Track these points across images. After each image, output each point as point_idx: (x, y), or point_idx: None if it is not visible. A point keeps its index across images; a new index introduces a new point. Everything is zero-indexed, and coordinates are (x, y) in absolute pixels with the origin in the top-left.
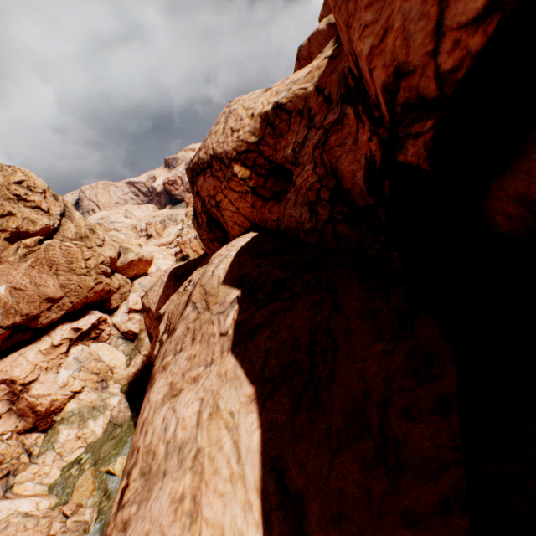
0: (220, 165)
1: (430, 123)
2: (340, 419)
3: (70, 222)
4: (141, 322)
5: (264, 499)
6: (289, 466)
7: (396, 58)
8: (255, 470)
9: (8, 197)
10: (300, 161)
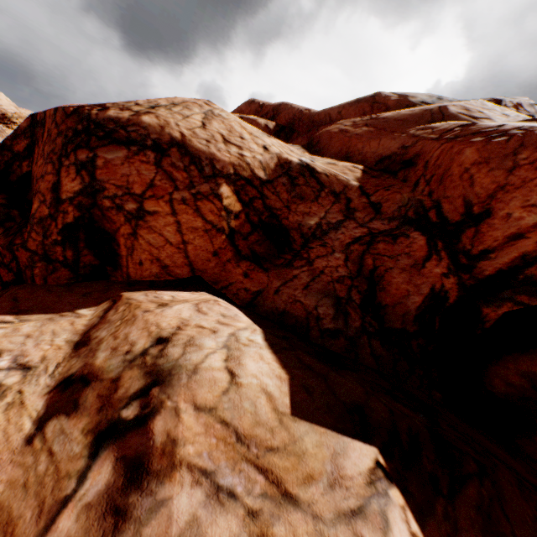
0: (189, 164)
1: None
2: None
3: None
4: None
5: None
6: None
7: None
8: None
9: None
10: (327, 241)
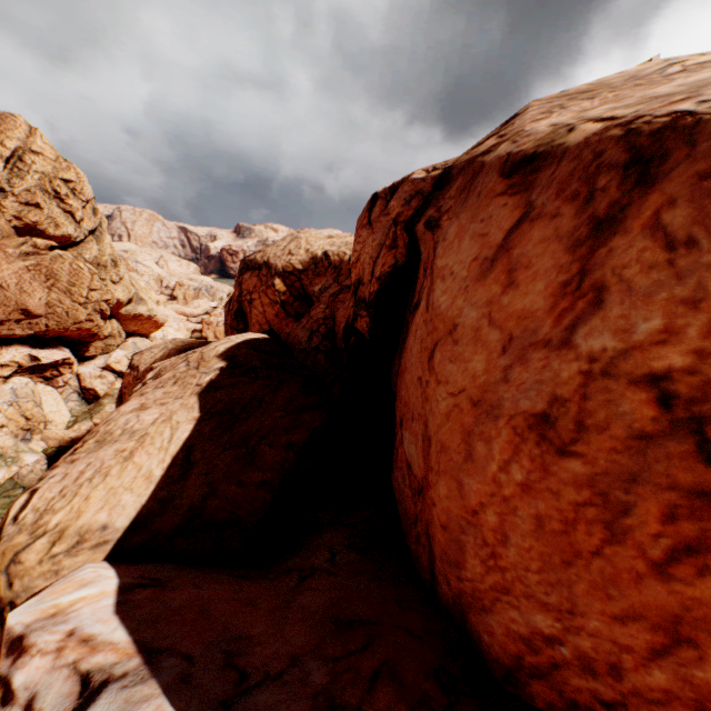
0: (268, 272)
1: (365, 313)
2: (237, 438)
3: (96, 243)
4: (112, 386)
5: (174, 460)
6: (197, 450)
7: (360, 274)
8: (177, 448)
9: (47, 189)
10: (320, 299)
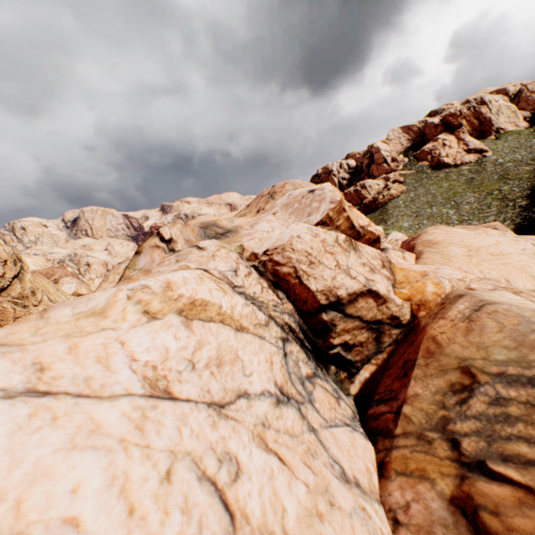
0: None
1: None
2: None
3: (20, 283)
4: None
5: None
6: None
7: None
8: None
9: None
10: None
